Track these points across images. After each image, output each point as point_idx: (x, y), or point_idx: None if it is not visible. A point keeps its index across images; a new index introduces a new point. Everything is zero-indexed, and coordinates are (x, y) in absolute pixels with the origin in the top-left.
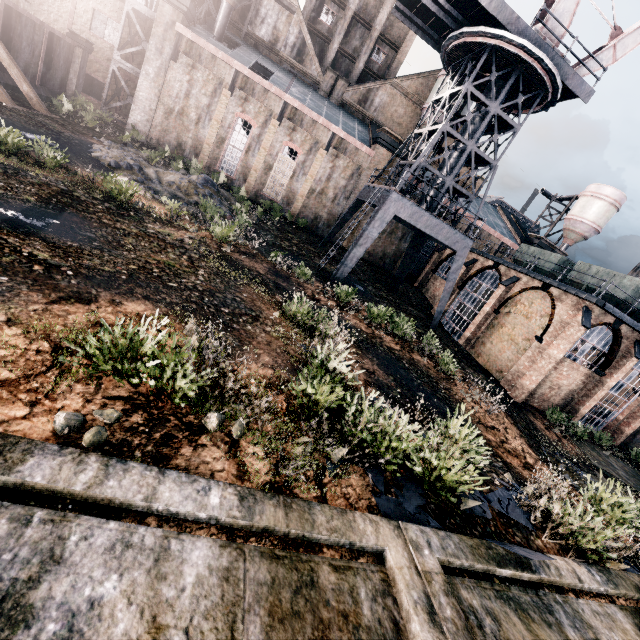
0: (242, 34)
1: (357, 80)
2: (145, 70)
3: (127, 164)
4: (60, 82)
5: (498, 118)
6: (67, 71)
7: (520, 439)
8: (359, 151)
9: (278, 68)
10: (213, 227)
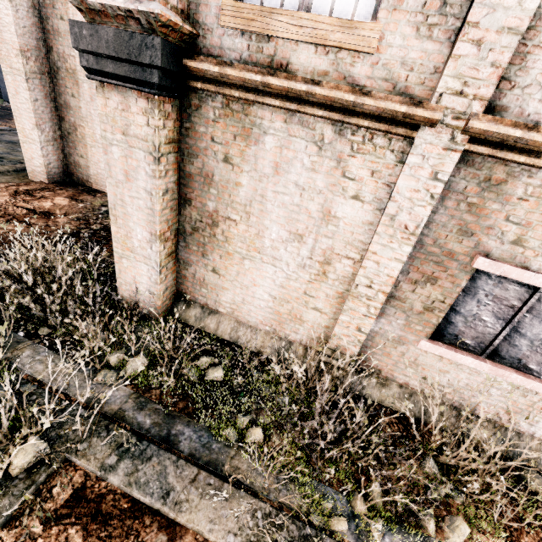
0: None
1: None
2: None
3: None
4: None
5: None
6: None
7: None
8: None
9: None
10: None
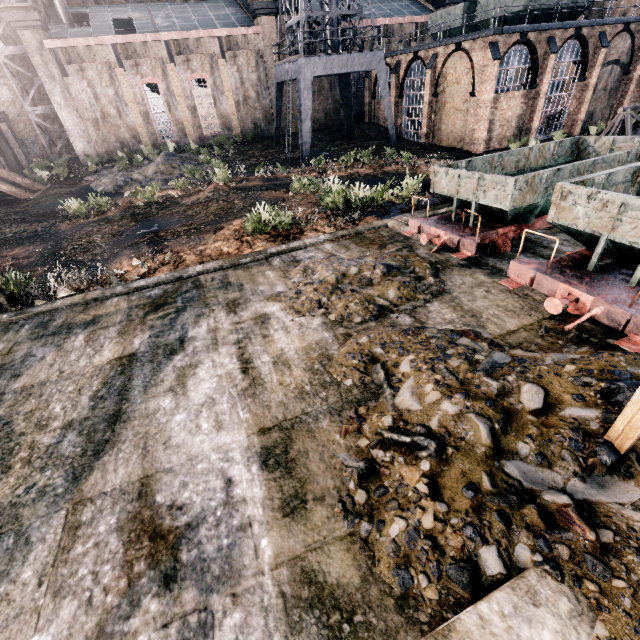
0: (79, 1)
1: None
2: (55, 102)
3: (122, 182)
4: (15, 161)
5: None
6: (10, 148)
7: None
8: (248, 37)
9: (129, 9)
10: (215, 177)
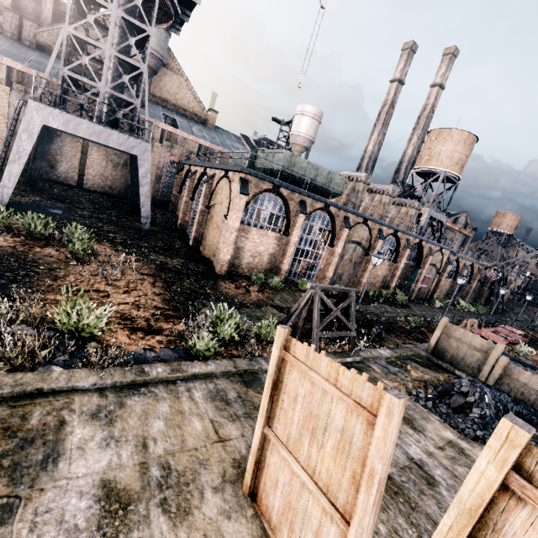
0: None
1: (53, 23)
2: None
3: None
4: None
5: (131, 24)
6: None
7: (152, 296)
8: (50, 84)
9: None
10: None
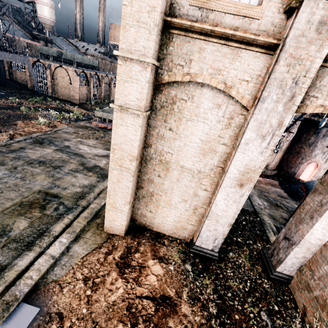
0: None
1: None
2: None
3: None
4: None
5: None
6: None
7: (84, 111)
8: None
9: None
10: None
